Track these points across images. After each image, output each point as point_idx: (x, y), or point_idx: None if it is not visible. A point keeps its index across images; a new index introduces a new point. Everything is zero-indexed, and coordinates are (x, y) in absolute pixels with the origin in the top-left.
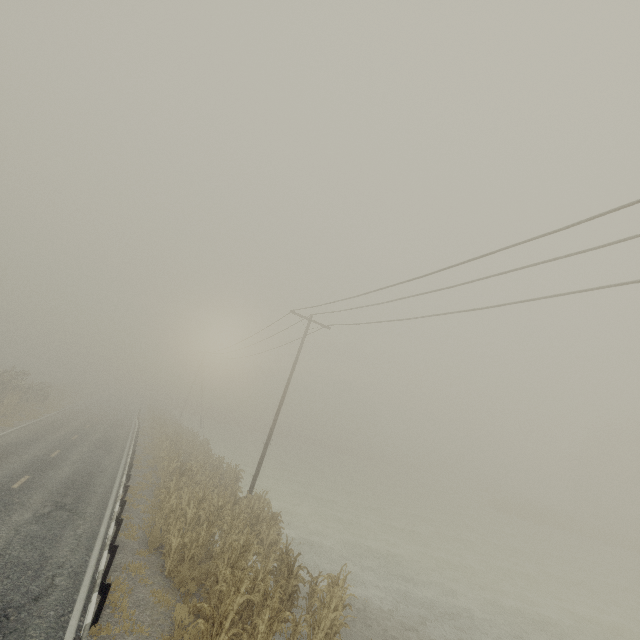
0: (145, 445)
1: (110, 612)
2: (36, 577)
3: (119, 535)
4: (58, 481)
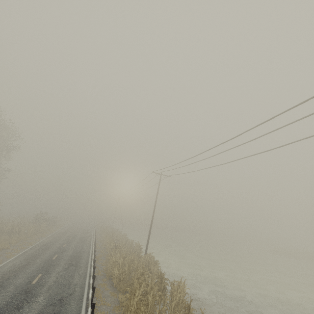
0: (99, 239)
1: (96, 299)
2: (69, 288)
3: (94, 274)
4: (68, 256)
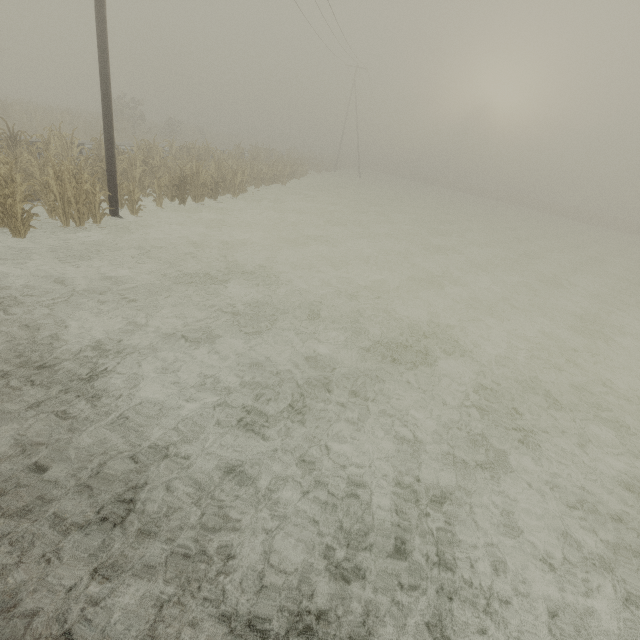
0: None
1: None
2: None
3: None
4: None
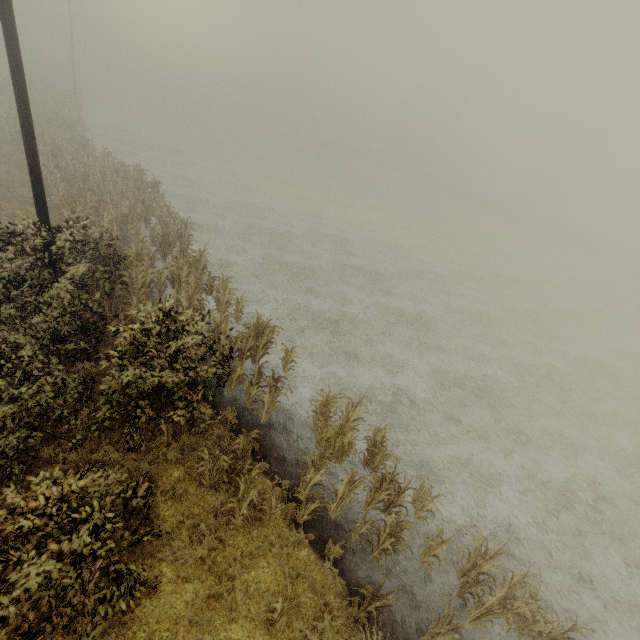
0: None
1: None
2: None
3: None
4: None
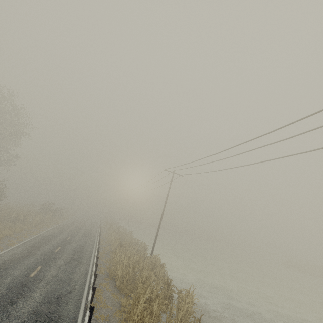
0: (104, 234)
1: (96, 299)
2: (68, 285)
3: (97, 271)
4: (71, 249)
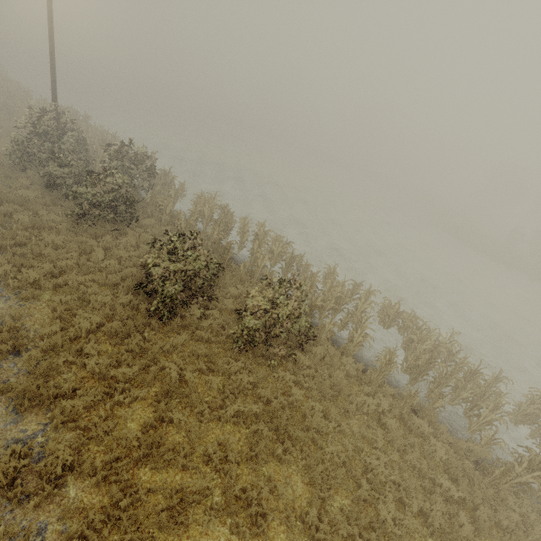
0: None
1: None
2: None
3: None
4: None
